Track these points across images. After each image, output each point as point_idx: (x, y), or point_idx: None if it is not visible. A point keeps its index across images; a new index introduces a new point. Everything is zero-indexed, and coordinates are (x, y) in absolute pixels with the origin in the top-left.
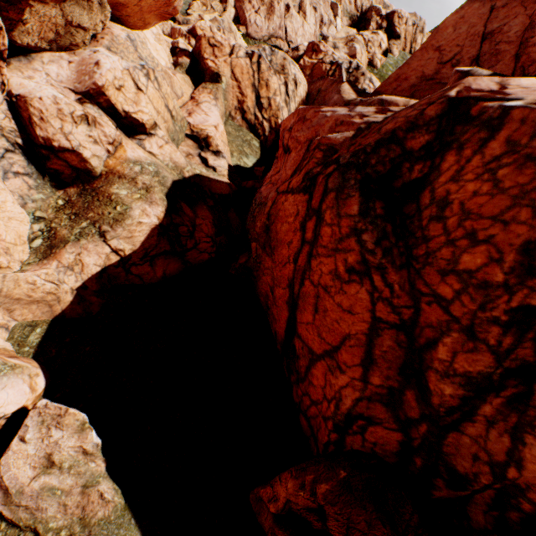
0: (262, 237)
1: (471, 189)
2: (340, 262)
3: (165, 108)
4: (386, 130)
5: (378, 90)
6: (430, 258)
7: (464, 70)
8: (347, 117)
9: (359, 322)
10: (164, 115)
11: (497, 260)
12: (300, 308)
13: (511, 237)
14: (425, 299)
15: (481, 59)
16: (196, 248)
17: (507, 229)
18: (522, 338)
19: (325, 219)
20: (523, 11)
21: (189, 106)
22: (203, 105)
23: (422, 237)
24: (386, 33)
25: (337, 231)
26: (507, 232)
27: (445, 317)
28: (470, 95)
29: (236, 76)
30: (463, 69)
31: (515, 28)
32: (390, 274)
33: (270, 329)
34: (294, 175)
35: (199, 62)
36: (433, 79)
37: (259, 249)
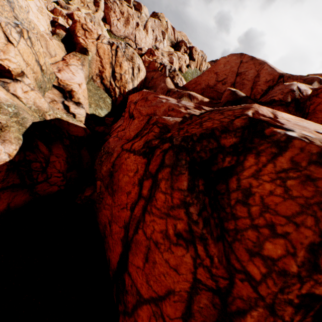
0: (106, 179)
1: (268, 188)
2: (170, 225)
3: (35, 62)
4: (207, 126)
5: (185, 86)
6: (238, 234)
7: (232, 90)
8: (176, 106)
9: (183, 281)
10: (34, 67)
11: (292, 253)
12: (132, 251)
13: (301, 237)
14: (239, 276)
15: (235, 84)
16: (47, 181)
17: (298, 230)
18: (306, 315)
19: (160, 186)
20: (254, 67)
21: (60, 65)
22: (71, 67)
23: (231, 213)
24: (188, 56)
25: (169, 199)
26: (299, 232)
27: (254, 295)
28: (260, 117)
29: (100, 54)
30: (232, 89)
31: (251, 74)
32: (211, 245)
33: (105, 255)
34: (136, 138)
35: (73, 37)
36: (213, 88)
37: (103, 188)
